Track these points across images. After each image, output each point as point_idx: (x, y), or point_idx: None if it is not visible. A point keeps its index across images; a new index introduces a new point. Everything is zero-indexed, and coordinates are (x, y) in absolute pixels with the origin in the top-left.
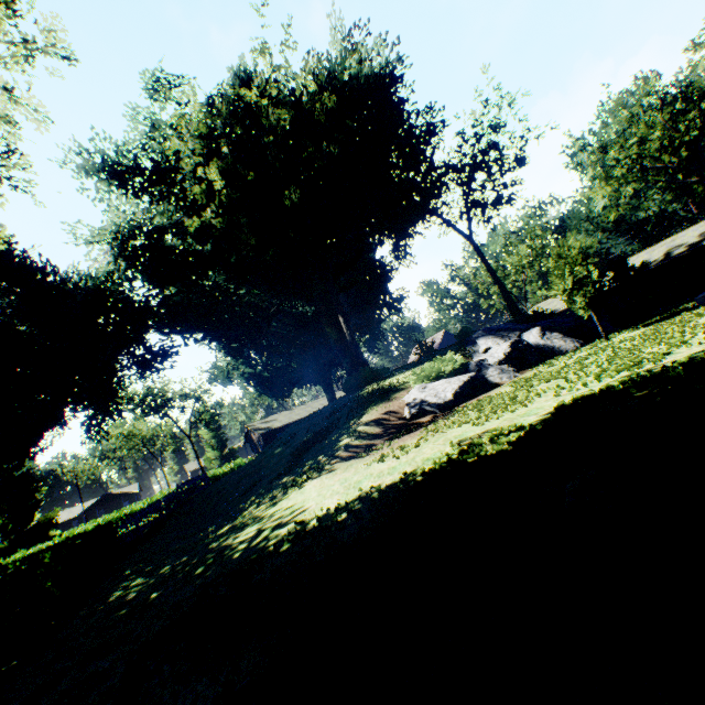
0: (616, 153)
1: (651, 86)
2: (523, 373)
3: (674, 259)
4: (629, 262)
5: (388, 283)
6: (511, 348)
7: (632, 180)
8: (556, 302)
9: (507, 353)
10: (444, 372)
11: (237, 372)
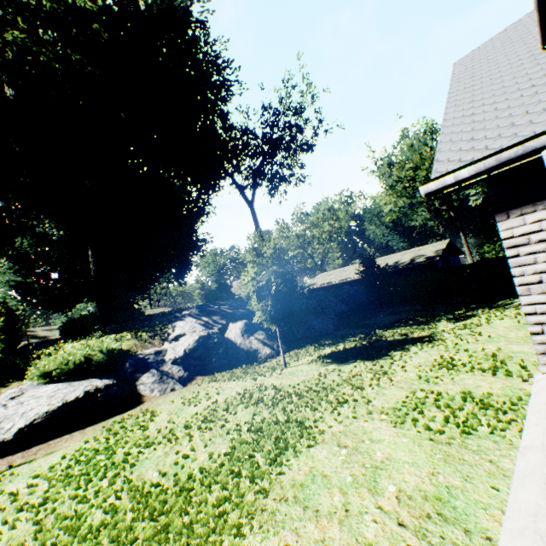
0: (397, 171)
1: (429, 127)
2: (187, 386)
3: (416, 265)
4: (389, 258)
5: (192, 225)
6: (198, 344)
7: (406, 195)
8: (334, 275)
9: (190, 349)
10: (83, 368)
11: (4, 278)
